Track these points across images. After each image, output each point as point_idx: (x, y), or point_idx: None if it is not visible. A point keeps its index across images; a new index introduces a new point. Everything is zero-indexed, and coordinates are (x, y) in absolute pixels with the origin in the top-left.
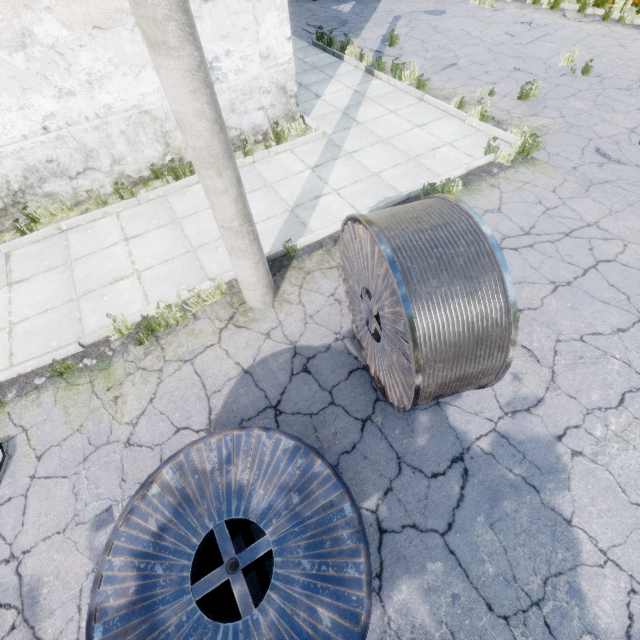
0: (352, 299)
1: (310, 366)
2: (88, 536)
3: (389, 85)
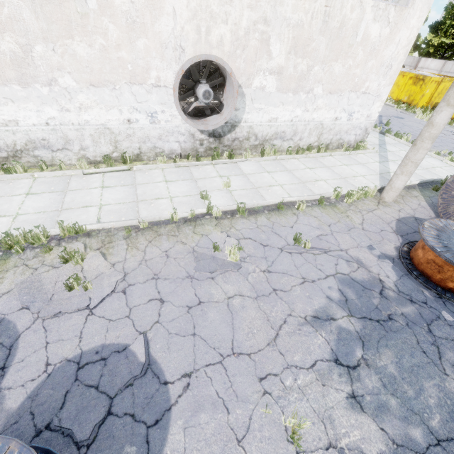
0: (449, 200)
1: None
2: (368, 251)
3: (395, 140)
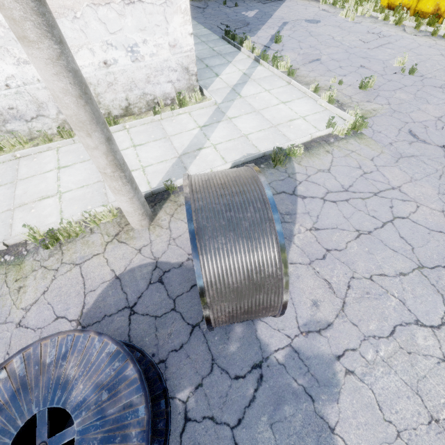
0: None
1: (164, 278)
2: None
3: (269, 71)
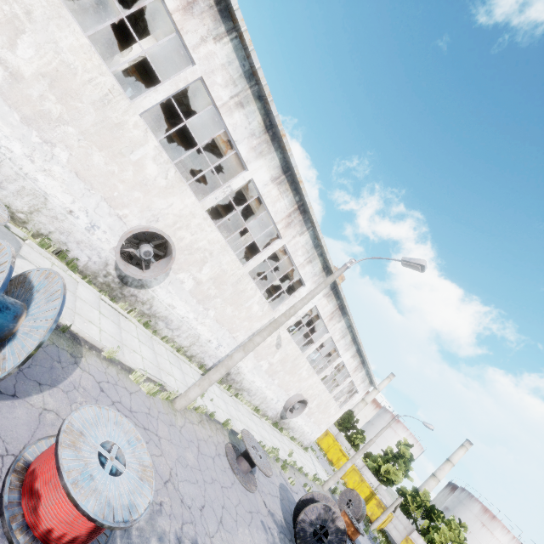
0: (342, 500)
1: None
2: None
3: (311, 451)
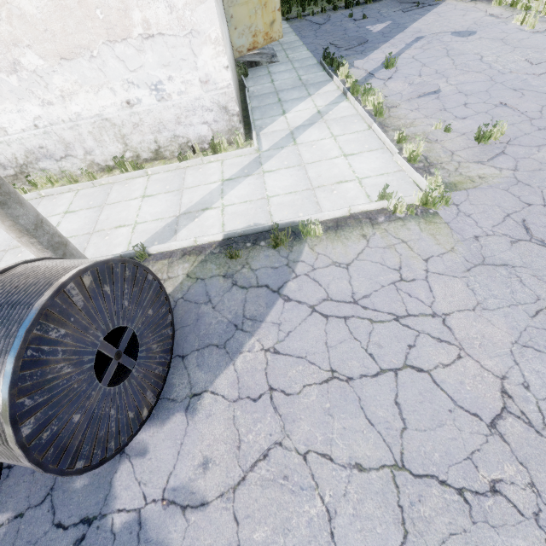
0: None
1: None
2: None
3: (353, 108)
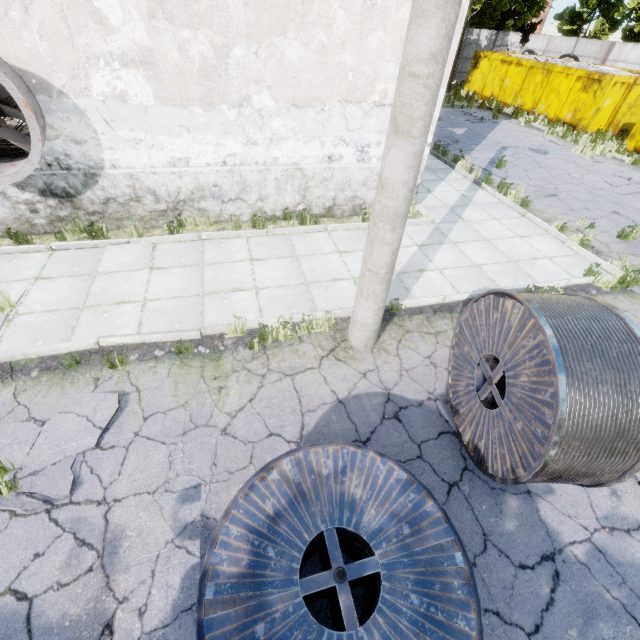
0: (460, 364)
1: (401, 415)
2: (174, 505)
3: (494, 197)
